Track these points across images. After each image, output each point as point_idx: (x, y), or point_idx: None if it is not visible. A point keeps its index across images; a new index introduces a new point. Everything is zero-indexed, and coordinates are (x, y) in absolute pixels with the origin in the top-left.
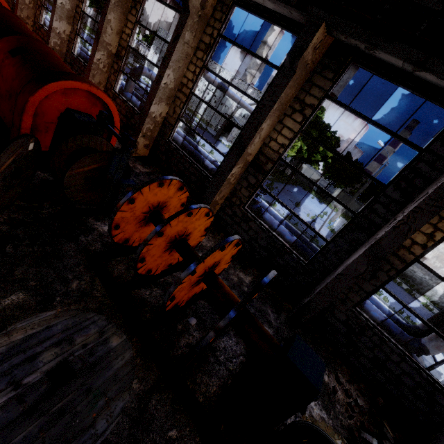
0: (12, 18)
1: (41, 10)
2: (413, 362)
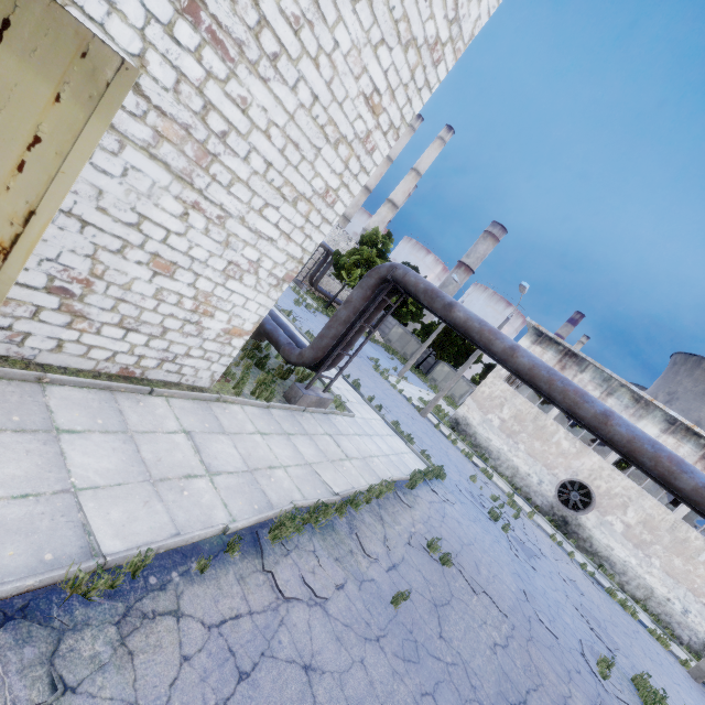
0: None
1: None
2: None
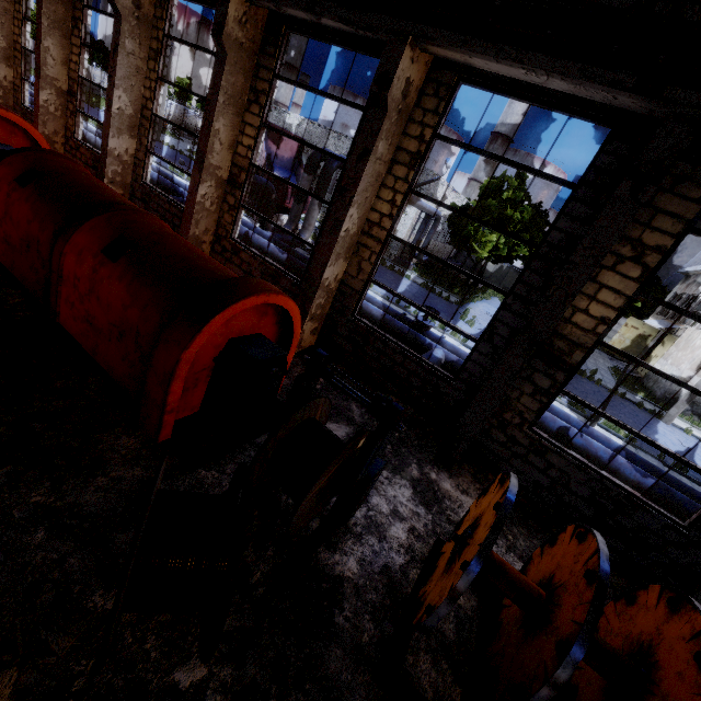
0: (74, 173)
1: (76, 118)
2: None
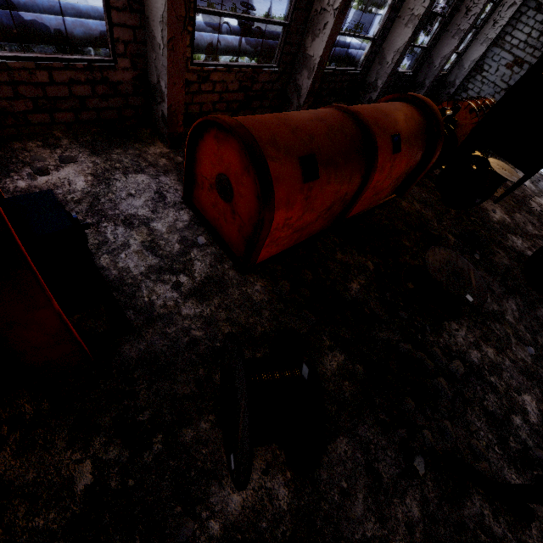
0: (300, 127)
1: None
2: (440, 74)
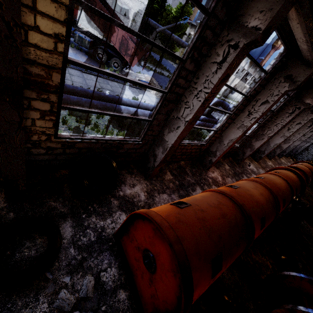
0: (307, 171)
1: None
2: None
